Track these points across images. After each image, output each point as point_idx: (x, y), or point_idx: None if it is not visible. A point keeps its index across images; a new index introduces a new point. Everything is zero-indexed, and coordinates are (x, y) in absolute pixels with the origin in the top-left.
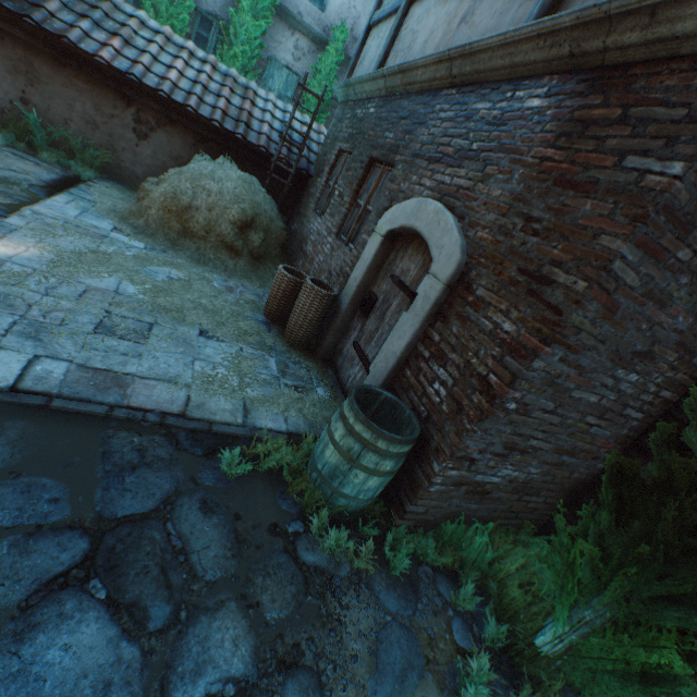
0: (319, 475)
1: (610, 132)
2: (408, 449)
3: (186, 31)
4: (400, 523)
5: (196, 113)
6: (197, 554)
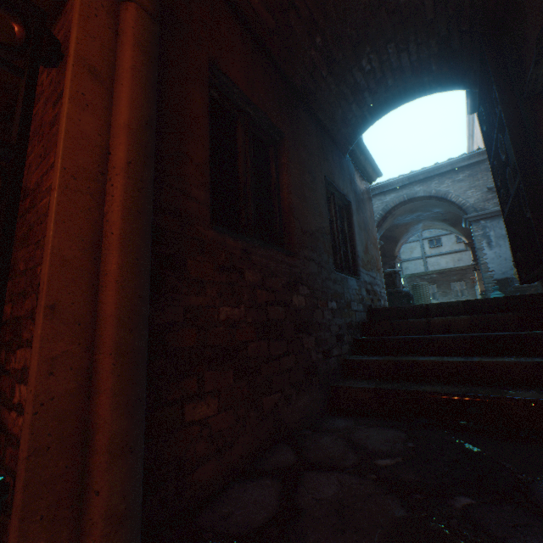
0: None
1: None
2: None
3: None
4: None
5: None
6: None
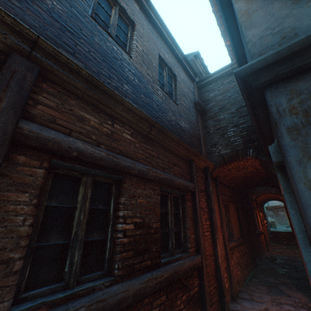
0: None
1: None
2: None
3: None
4: None
5: None
6: None
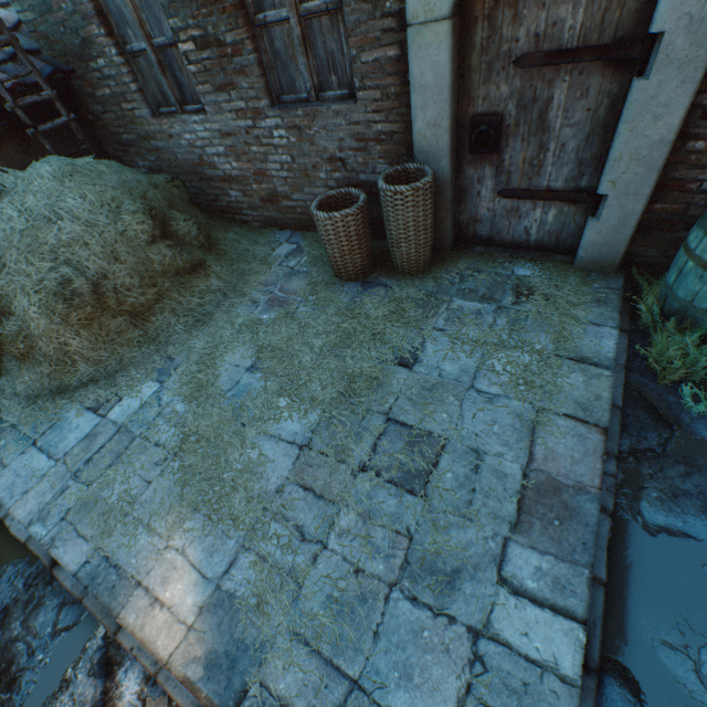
0: None
1: None
2: None
3: None
4: None
5: None
6: None
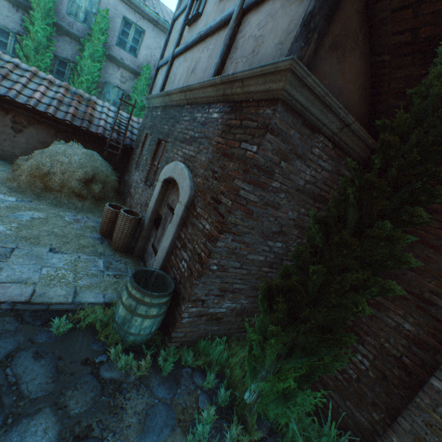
0: (117, 324)
1: (237, 131)
2: (167, 300)
3: (49, 68)
4: (170, 345)
5: (54, 117)
6: (26, 384)
